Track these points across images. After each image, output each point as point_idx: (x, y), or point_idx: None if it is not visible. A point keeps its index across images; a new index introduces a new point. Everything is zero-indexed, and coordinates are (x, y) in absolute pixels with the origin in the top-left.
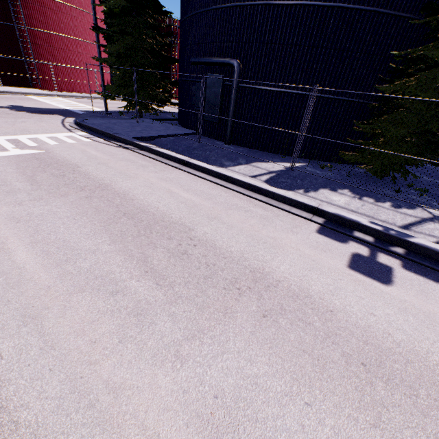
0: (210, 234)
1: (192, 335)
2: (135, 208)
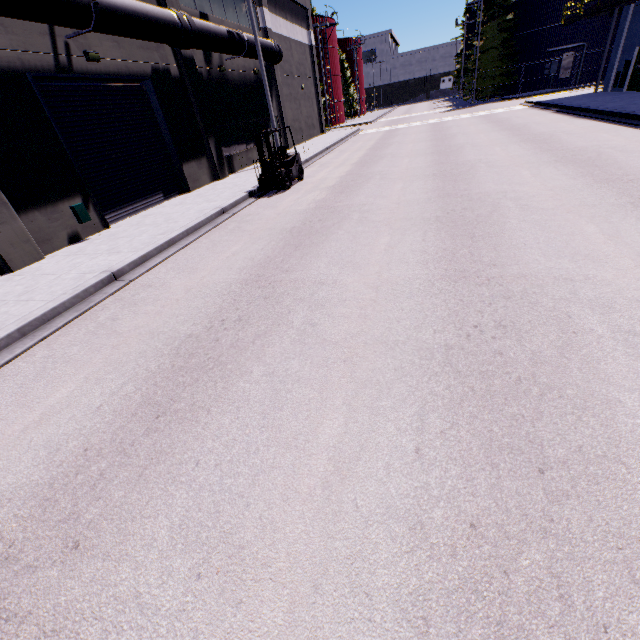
0: None
1: None
2: None
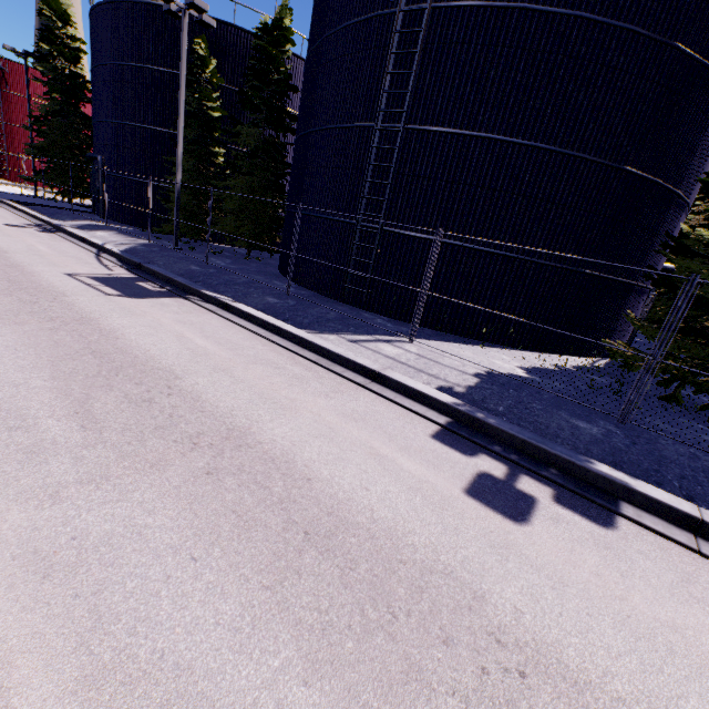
0: None
1: None
2: None
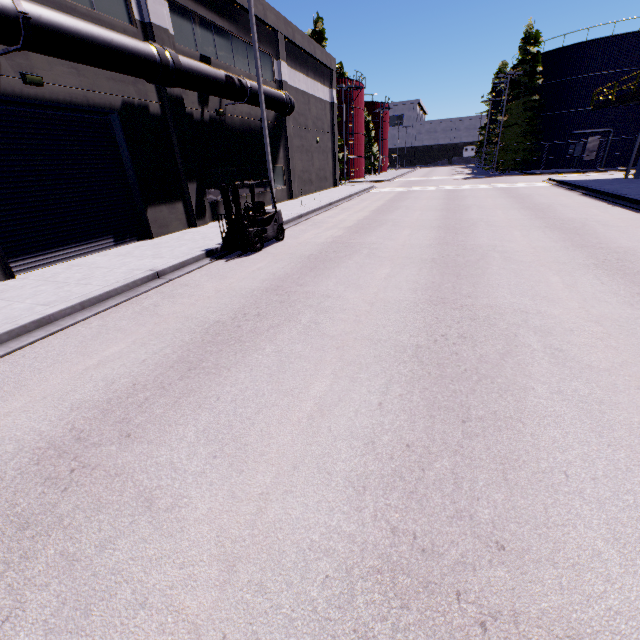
0: None
1: None
2: None
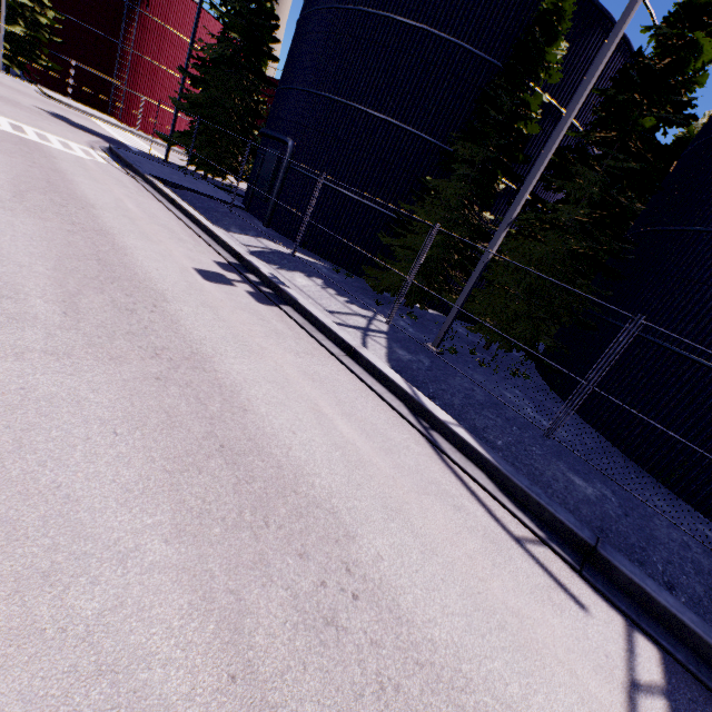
0: (106, 216)
1: (3, 208)
2: (65, 186)
